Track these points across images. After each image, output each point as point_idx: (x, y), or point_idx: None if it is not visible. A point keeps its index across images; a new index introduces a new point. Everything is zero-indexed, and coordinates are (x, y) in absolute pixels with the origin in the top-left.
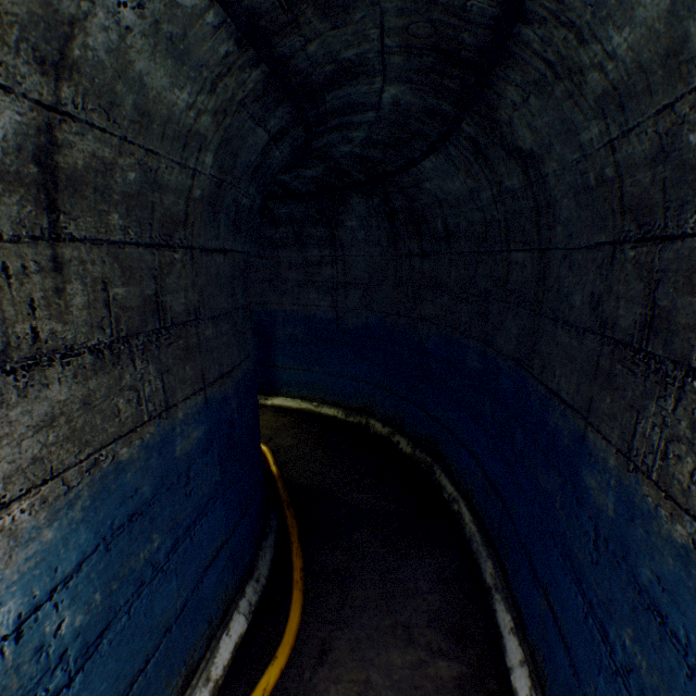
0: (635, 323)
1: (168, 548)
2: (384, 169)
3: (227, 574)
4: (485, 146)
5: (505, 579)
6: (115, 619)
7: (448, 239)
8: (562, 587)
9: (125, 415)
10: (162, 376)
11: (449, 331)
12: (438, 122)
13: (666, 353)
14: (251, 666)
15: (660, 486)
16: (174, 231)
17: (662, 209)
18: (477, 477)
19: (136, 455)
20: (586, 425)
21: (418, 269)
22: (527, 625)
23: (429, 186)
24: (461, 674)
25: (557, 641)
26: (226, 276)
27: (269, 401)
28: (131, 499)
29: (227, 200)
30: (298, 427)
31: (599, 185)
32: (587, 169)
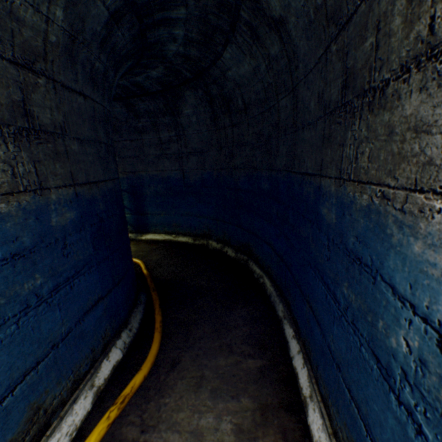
0: (339, 91)
1: (50, 288)
2: (202, 65)
3: (105, 321)
4: (256, 27)
5: (289, 310)
6: (5, 325)
7: (246, 110)
8: (315, 289)
9: (1, 180)
10: (34, 164)
11: (251, 170)
12: (226, 14)
13: (353, 95)
14: (125, 377)
15: (355, 180)
16: (35, 60)
17: (345, 0)
18: (272, 257)
19: (14, 212)
20: (320, 178)
21: (230, 135)
22: (301, 329)
23: (230, 74)
24: (262, 365)
25: (314, 324)
26: (88, 114)
27: (143, 237)
28: (12, 243)
29: (82, 56)
30: (162, 250)
31: (316, 15)
32: (309, 7)
